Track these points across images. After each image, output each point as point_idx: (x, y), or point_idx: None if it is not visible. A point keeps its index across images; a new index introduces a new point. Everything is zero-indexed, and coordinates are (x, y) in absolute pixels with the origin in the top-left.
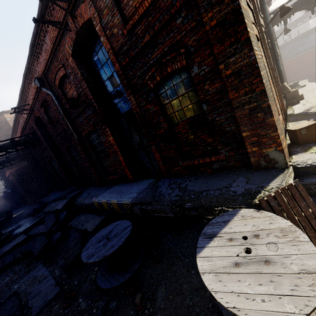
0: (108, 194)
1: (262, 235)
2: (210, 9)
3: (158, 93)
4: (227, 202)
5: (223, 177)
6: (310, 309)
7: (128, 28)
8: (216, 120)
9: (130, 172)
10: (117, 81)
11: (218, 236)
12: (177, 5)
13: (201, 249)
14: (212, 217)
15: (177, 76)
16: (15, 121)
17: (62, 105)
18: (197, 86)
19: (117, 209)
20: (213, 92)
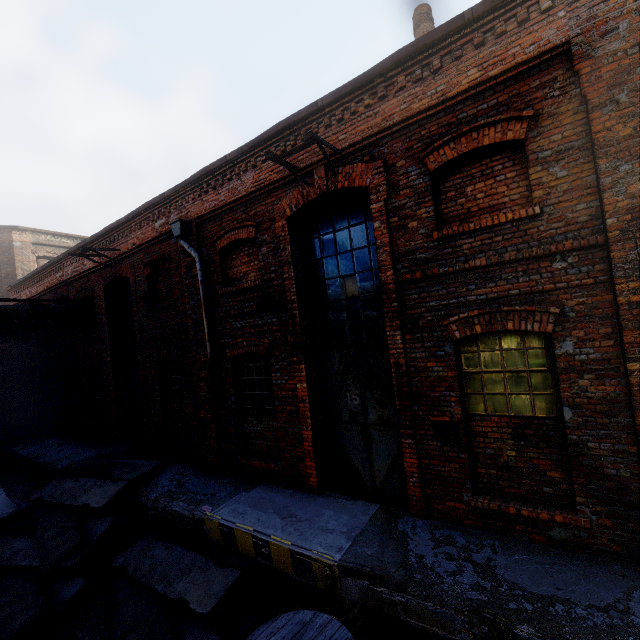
0: (250, 509)
1: None
2: (635, 278)
3: (459, 349)
4: None
5: (585, 569)
6: None
7: (445, 232)
8: (587, 446)
9: (317, 469)
10: (358, 289)
11: None
12: (567, 245)
13: None
14: None
15: (515, 338)
16: (54, 263)
17: (206, 283)
18: (563, 373)
19: (283, 565)
20: (596, 396)
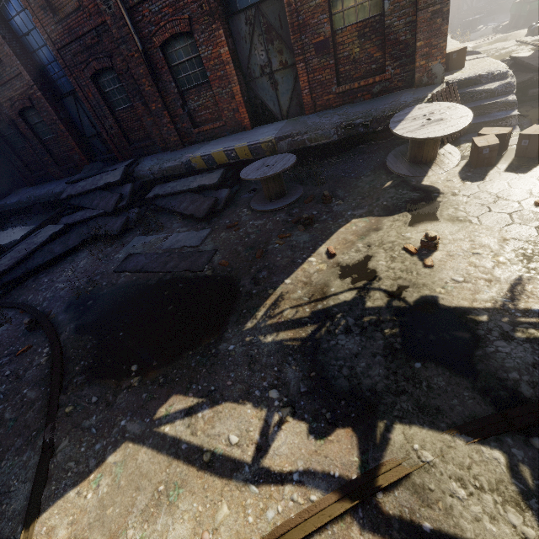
0: (215, 146)
1: (436, 112)
2: None
3: None
4: (400, 109)
5: (386, 98)
6: (467, 125)
7: None
8: (394, 26)
9: (247, 113)
10: None
11: (405, 120)
12: None
13: (394, 127)
14: (382, 128)
15: None
16: None
17: None
18: None
19: (246, 156)
20: None
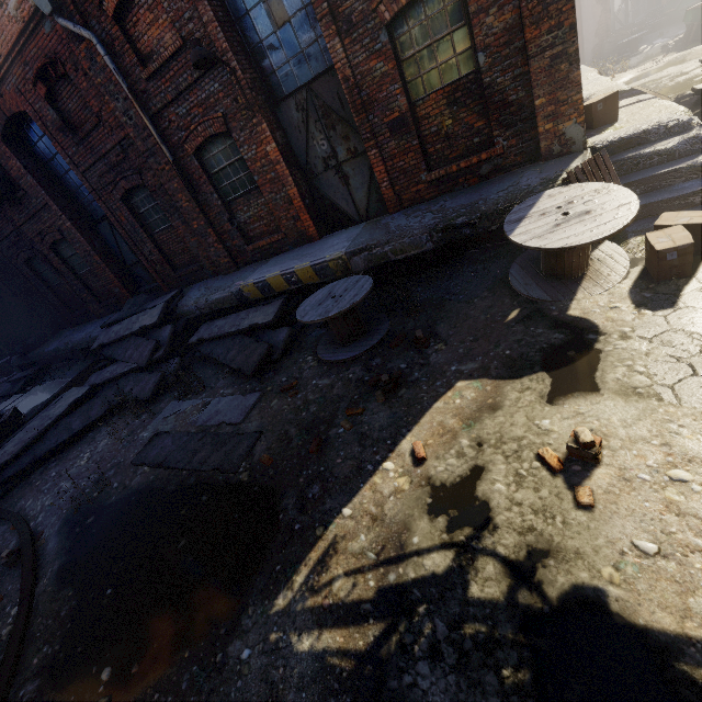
0: (272, 268)
1: (577, 200)
2: None
3: (393, 35)
4: (520, 197)
5: (500, 180)
6: (631, 219)
7: None
8: (497, 84)
9: (312, 220)
10: (286, 9)
11: (527, 217)
12: None
13: (511, 231)
14: (497, 226)
15: None
16: None
17: (121, 73)
18: (475, 17)
19: (310, 279)
20: (499, 30)
